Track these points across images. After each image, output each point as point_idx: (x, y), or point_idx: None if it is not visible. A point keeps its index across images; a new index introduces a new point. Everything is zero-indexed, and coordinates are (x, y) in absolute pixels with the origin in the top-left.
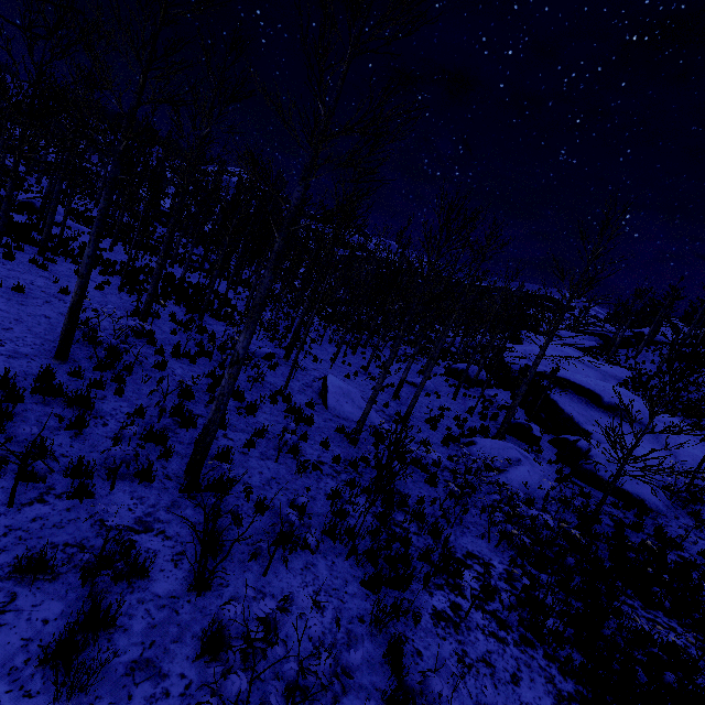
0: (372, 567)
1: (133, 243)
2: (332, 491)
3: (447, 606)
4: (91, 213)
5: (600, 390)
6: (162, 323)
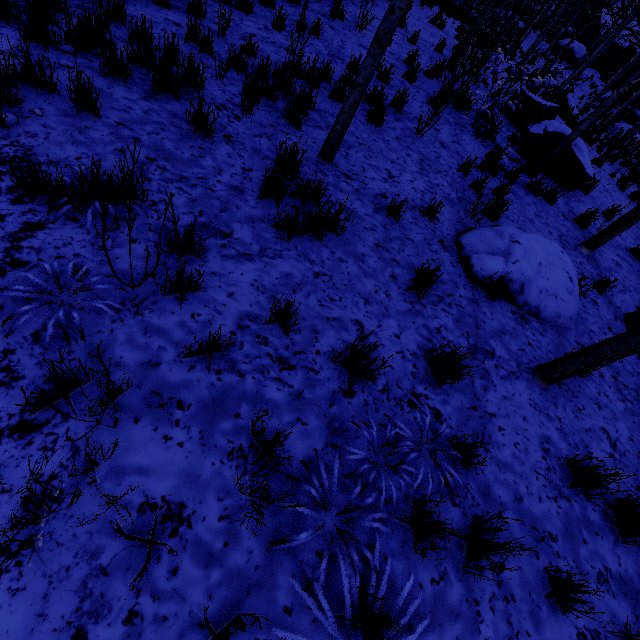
0: None
1: None
2: None
3: None
4: None
5: None
6: None
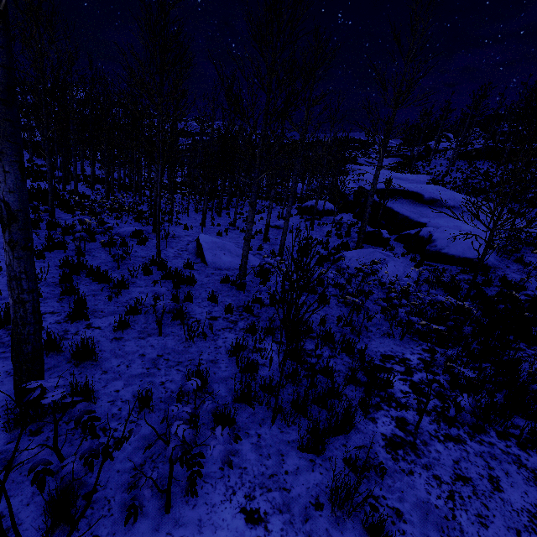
0: (304, 419)
1: None
2: (232, 347)
3: (394, 426)
4: None
5: (420, 190)
6: None
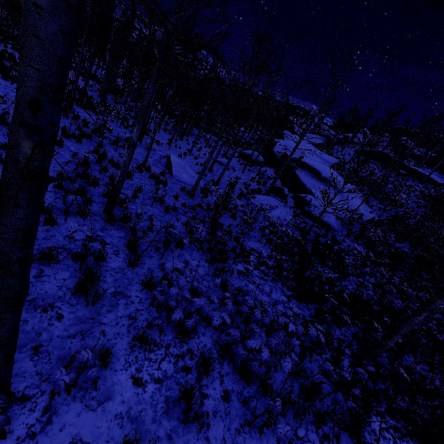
0: (210, 255)
1: None
2: (186, 221)
3: (243, 269)
4: None
5: (321, 170)
6: None
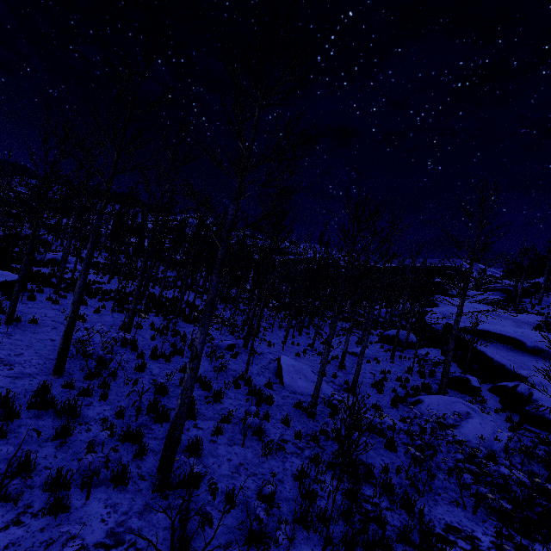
0: None
1: (121, 274)
2: (298, 472)
3: None
4: (97, 259)
5: (520, 336)
6: (144, 332)
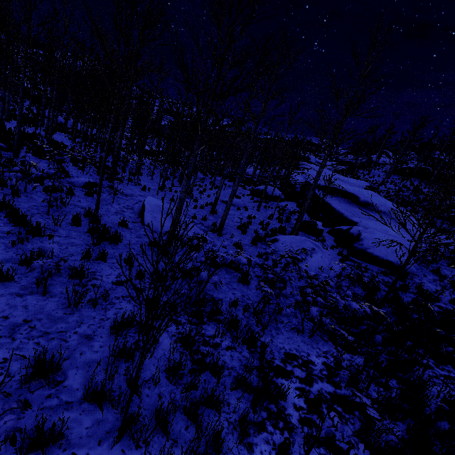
0: (163, 437)
1: None
2: (115, 324)
3: None
4: None
5: (357, 193)
6: None
